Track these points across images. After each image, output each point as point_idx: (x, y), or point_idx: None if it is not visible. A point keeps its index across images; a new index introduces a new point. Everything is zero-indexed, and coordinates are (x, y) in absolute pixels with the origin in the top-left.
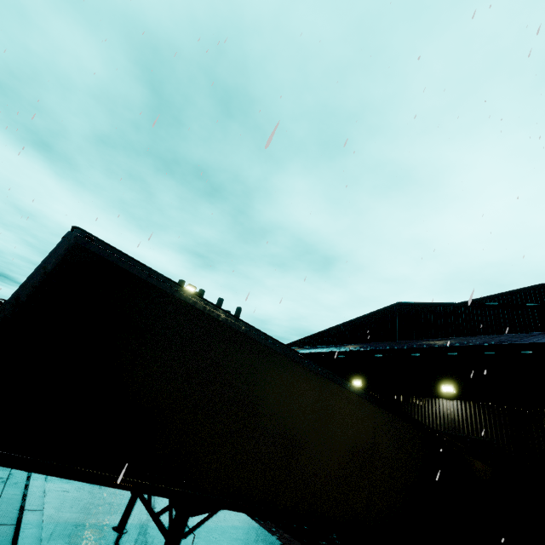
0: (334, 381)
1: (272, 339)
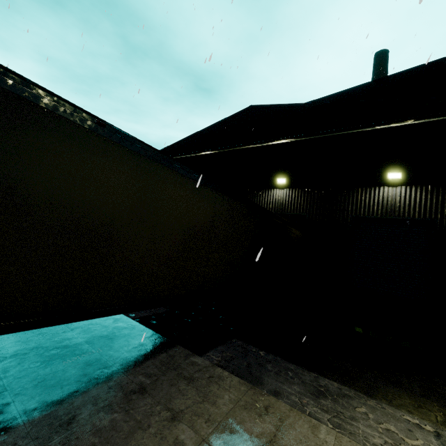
0: (162, 162)
1: (24, 81)
